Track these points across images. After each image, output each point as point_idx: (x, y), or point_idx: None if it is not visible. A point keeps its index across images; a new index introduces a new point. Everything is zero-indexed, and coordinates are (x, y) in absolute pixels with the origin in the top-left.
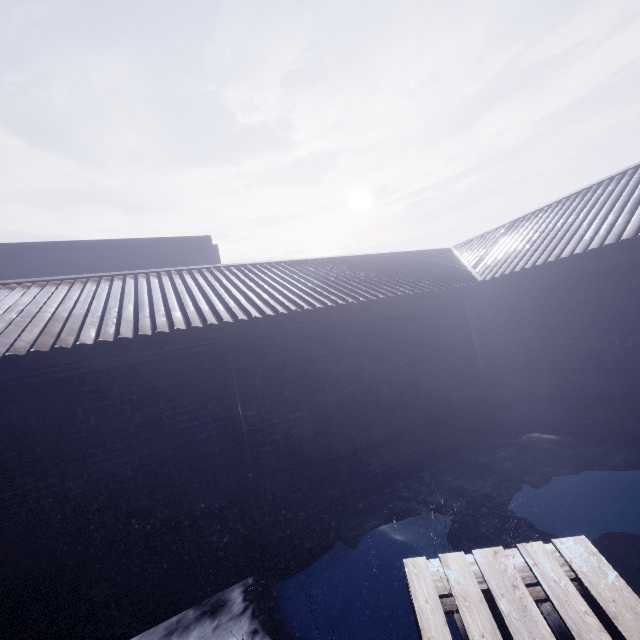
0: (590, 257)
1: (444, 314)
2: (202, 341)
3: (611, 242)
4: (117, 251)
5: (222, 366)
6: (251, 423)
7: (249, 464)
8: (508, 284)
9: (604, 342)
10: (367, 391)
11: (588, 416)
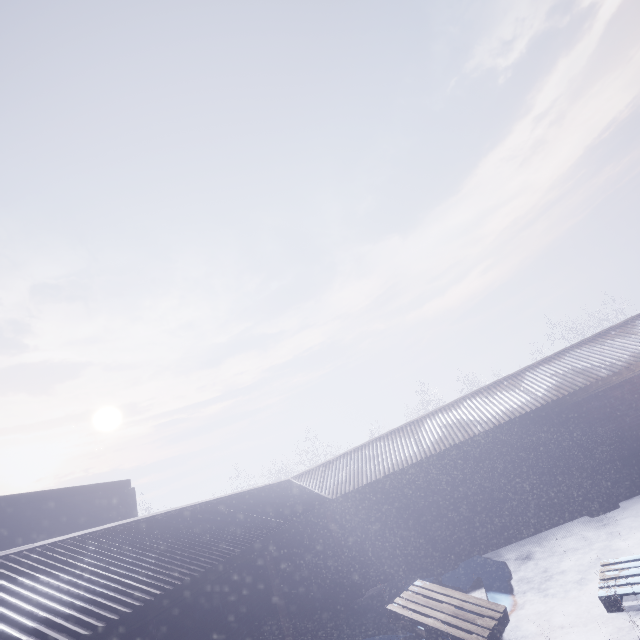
0: (374, 483)
1: (320, 521)
2: (264, 546)
3: (379, 477)
4: (57, 501)
5: (261, 566)
6: (288, 595)
7: (283, 632)
8: (345, 499)
9: (385, 522)
10: (308, 575)
11: (389, 565)
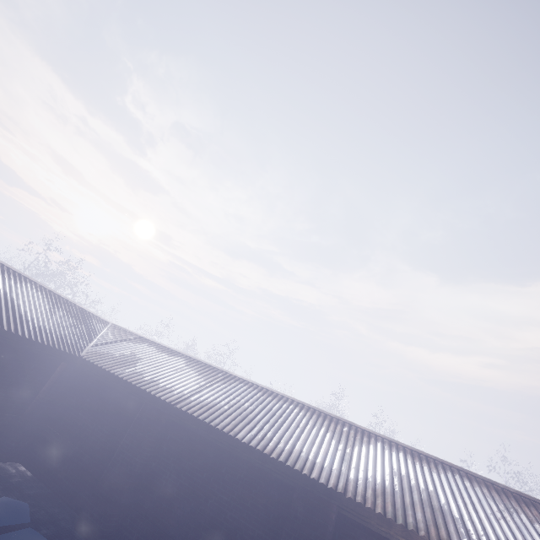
0: (117, 379)
1: (43, 360)
2: None
3: (125, 379)
4: None
5: None
6: None
7: None
8: (88, 367)
9: (91, 423)
10: None
11: (51, 462)
